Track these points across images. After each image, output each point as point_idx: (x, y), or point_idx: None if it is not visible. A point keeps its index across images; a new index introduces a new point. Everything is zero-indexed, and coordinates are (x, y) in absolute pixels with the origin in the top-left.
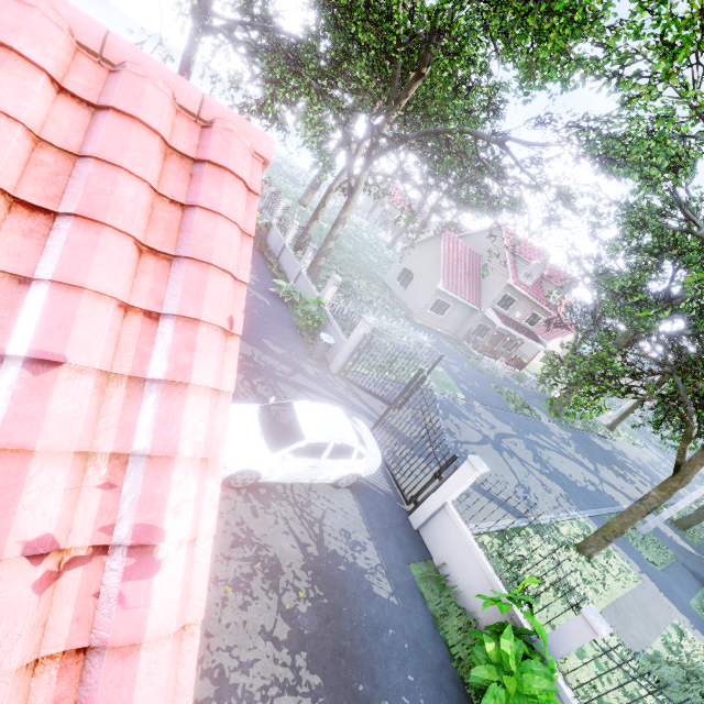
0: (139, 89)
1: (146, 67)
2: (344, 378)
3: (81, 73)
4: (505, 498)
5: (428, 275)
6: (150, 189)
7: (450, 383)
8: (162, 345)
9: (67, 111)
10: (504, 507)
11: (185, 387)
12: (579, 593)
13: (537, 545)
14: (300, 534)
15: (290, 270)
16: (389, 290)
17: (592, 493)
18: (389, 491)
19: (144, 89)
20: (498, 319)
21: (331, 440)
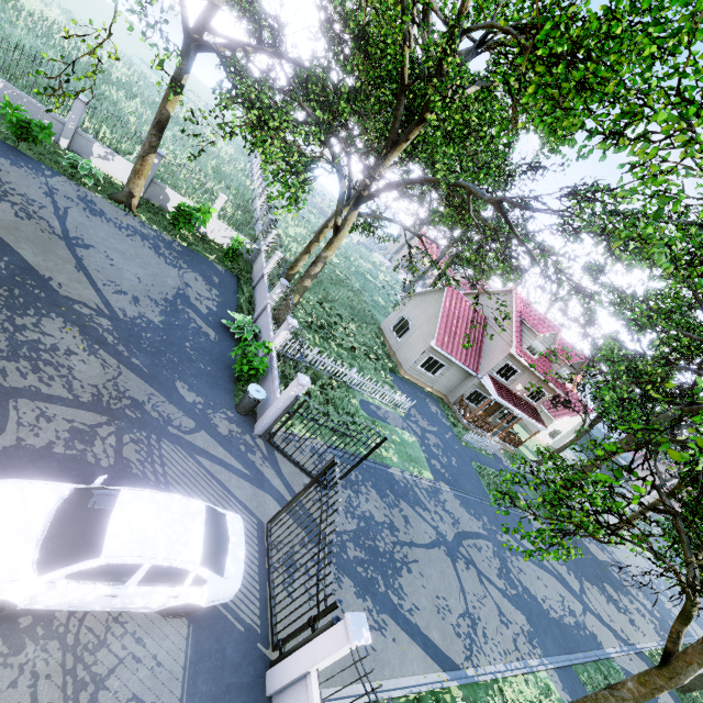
0: None
1: None
2: (269, 442)
3: None
4: (437, 637)
5: (424, 329)
6: None
7: (418, 457)
8: None
9: None
10: (431, 652)
11: None
12: None
13: None
14: None
15: (260, 302)
16: (384, 337)
17: (568, 628)
18: (256, 622)
19: None
20: (494, 389)
21: (146, 560)
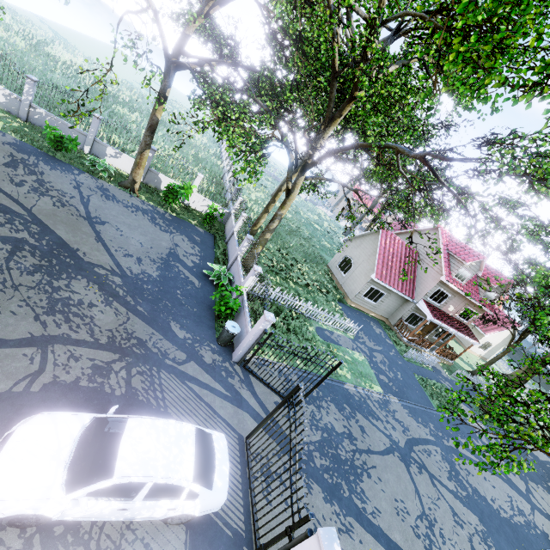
0: None
1: None
2: (244, 368)
3: None
4: (399, 538)
5: (364, 265)
6: None
7: (368, 373)
8: None
9: None
10: None
11: None
12: None
13: None
14: None
15: (232, 254)
16: (331, 274)
17: (519, 527)
18: (241, 527)
19: None
20: (429, 312)
21: (149, 479)
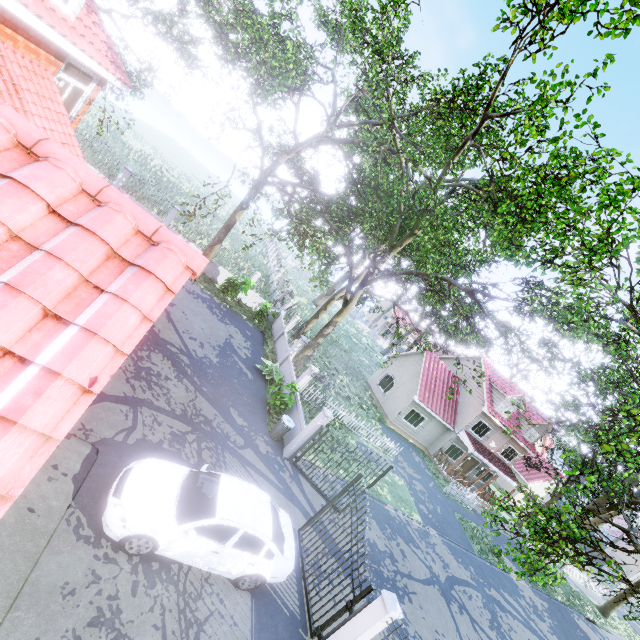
0: (110, 218)
1: (124, 207)
2: (294, 465)
3: (76, 204)
4: None
5: (407, 385)
6: (80, 276)
7: (408, 499)
8: (16, 386)
9: (50, 223)
10: None
11: (12, 424)
12: None
13: None
14: (171, 633)
15: (281, 353)
16: (371, 391)
17: None
18: (296, 610)
19: (114, 218)
20: (471, 444)
21: (242, 526)
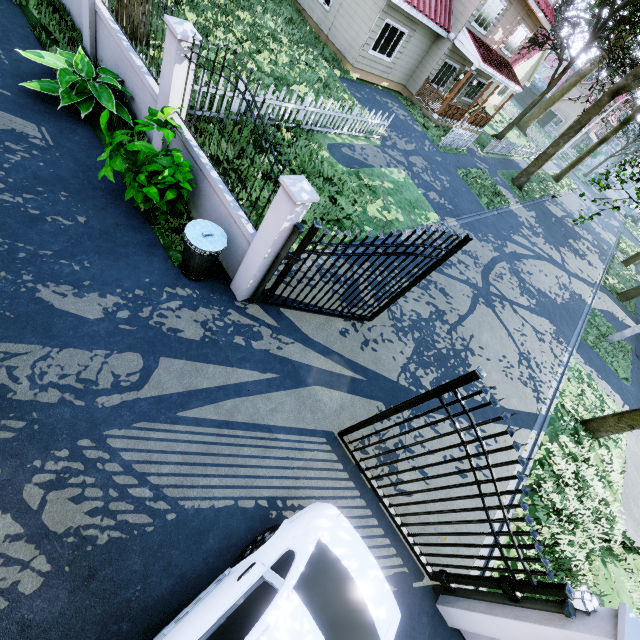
0: None
1: None
2: (267, 304)
3: None
4: (516, 402)
5: None
6: None
7: (418, 198)
8: None
9: None
10: (519, 422)
11: None
12: (606, 517)
13: (561, 468)
14: None
15: None
16: (300, 12)
17: (568, 305)
18: (398, 565)
19: None
20: (477, 53)
21: None
